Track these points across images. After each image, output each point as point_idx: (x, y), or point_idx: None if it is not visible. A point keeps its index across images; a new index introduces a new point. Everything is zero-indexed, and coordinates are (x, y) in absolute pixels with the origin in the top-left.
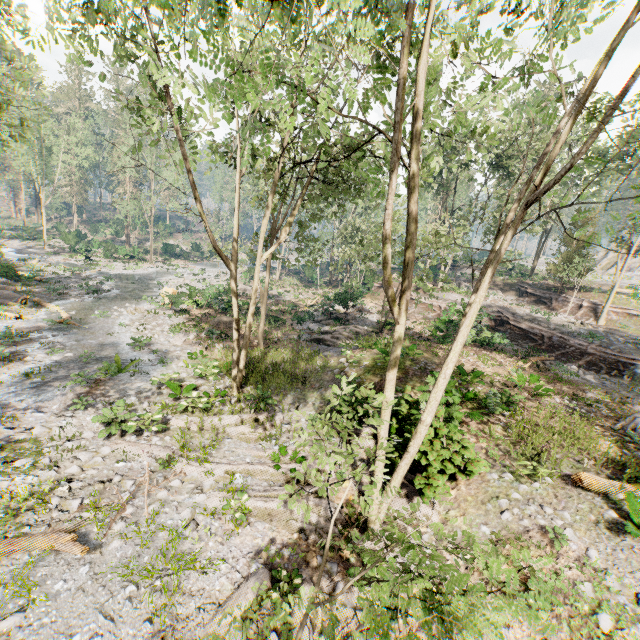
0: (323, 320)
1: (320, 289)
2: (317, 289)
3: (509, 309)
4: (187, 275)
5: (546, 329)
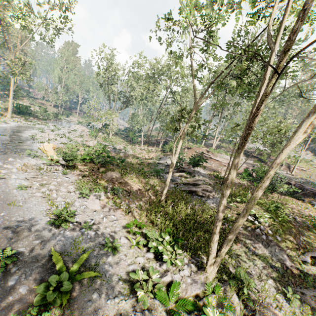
0: (174, 172)
1: (141, 146)
2: (139, 146)
3: (257, 165)
4: (47, 130)
5: (289, 179)
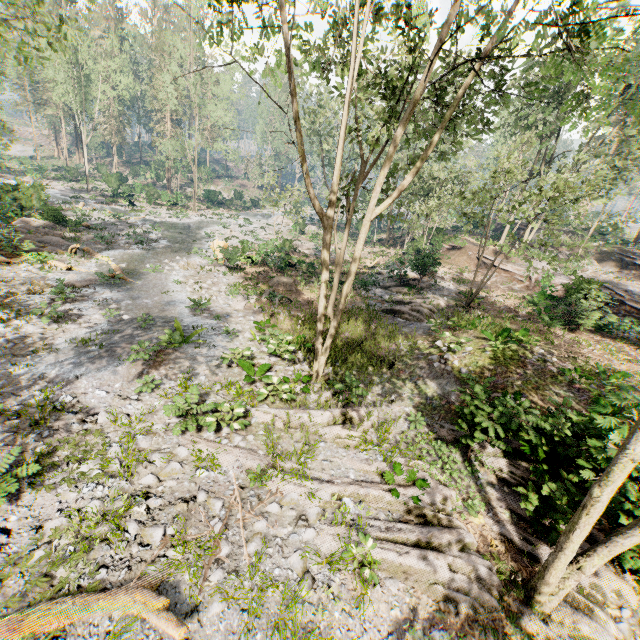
0: (392, 286)
1: (375, 248)
2: (372, 247)
3: (617, 285)
4: (233, 226)
5: None
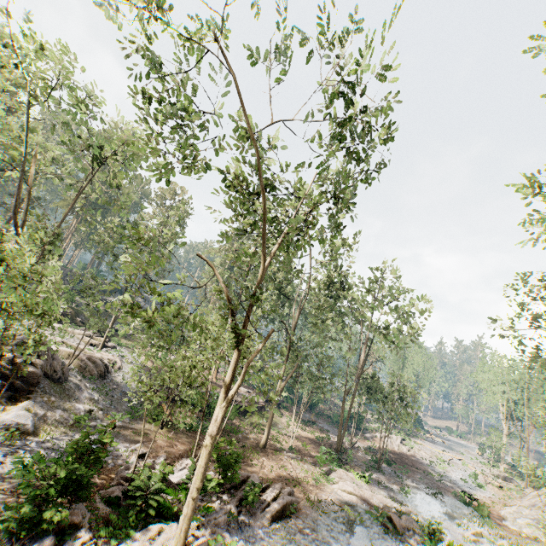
0: None
1: None
2: None
3: None
4: None
5: None
